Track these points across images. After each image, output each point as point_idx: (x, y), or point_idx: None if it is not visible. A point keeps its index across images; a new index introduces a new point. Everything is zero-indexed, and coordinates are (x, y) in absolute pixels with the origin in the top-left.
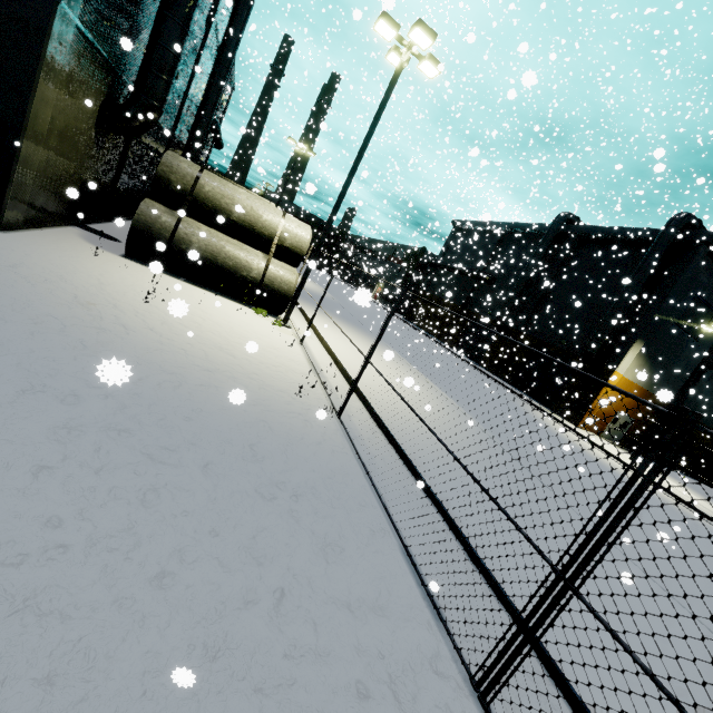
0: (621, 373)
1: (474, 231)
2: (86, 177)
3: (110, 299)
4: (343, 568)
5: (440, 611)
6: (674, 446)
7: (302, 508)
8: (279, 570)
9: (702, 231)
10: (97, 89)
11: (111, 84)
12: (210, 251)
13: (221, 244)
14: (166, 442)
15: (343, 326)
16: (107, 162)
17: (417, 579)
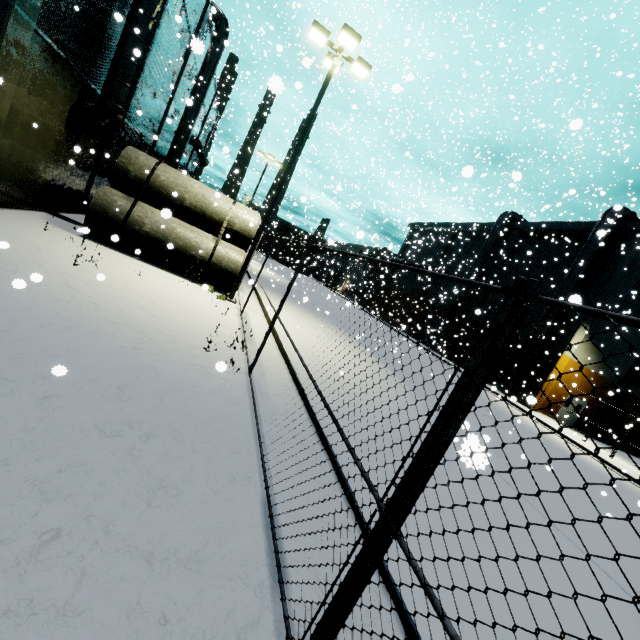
0: (568, 356)
1: (428, 231)
2: (58, 171)
3: (40, 260)
4: (168, 513)
5: (284, 571)
6: (506, 326)
7: (149, 448)
8: (70, 509)
9: (636, 221)
10: (66, 93)
11: (82, 91)
12: (161, 232)
13: (172, 226)
14: (9, 373)
15: (296, 308)
16: (82, 160)
17: (268, 533)
